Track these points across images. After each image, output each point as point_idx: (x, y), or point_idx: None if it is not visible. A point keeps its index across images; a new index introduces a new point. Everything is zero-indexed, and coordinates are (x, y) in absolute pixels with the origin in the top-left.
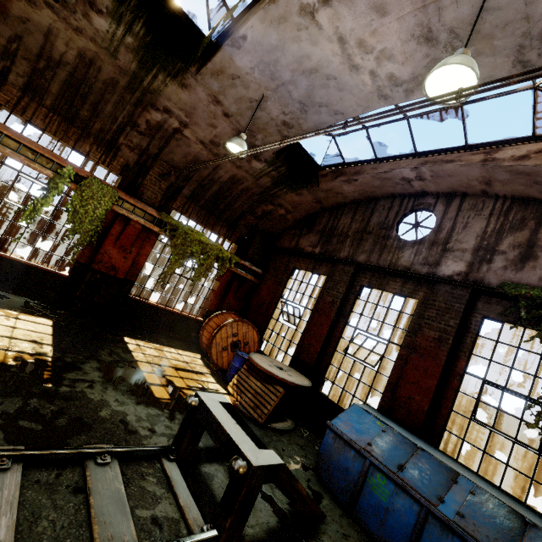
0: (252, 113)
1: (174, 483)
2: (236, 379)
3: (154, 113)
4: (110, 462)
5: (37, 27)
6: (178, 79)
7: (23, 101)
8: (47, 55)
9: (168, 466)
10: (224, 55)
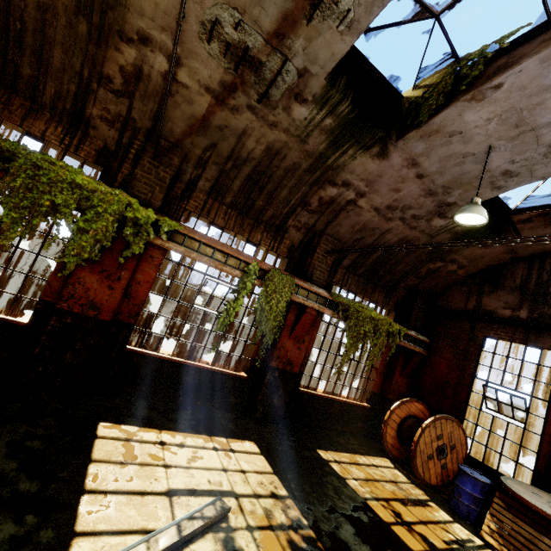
0: (459, 169)
1: None
2: (489, 521)
3: (329, 189)
4: None
5: (232, 131)
6: (371, 149)
7: (207, 203)
8: (235, 155)
9: None
10: (451, 112)
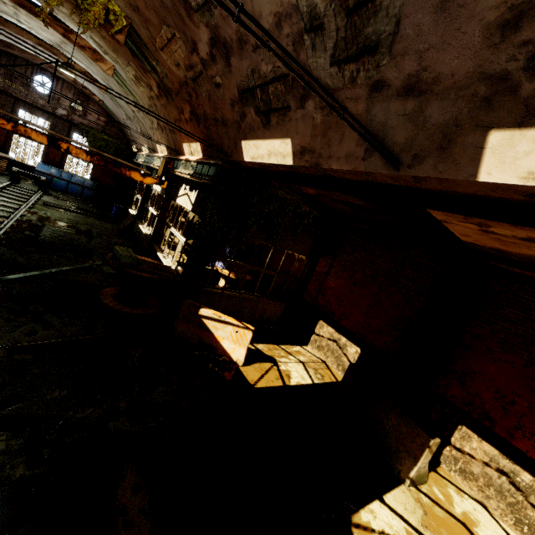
0: None
1: (23, 187)
2: None
3: None
4: (11, 186)
5: None
6: None
7: None
8: None
9: (16, 185)
10: None
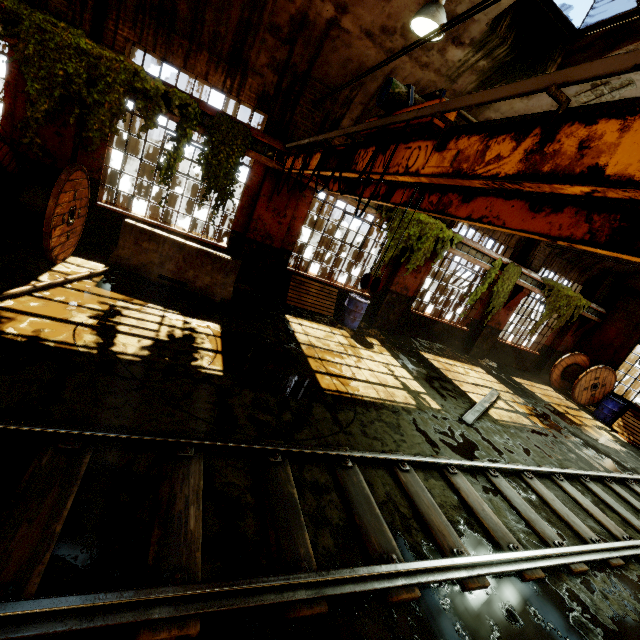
0: None
1: None
2: (619, 421)
3: None
4: None
5: None
6: None
7: None
8: None
9: None
10: None
